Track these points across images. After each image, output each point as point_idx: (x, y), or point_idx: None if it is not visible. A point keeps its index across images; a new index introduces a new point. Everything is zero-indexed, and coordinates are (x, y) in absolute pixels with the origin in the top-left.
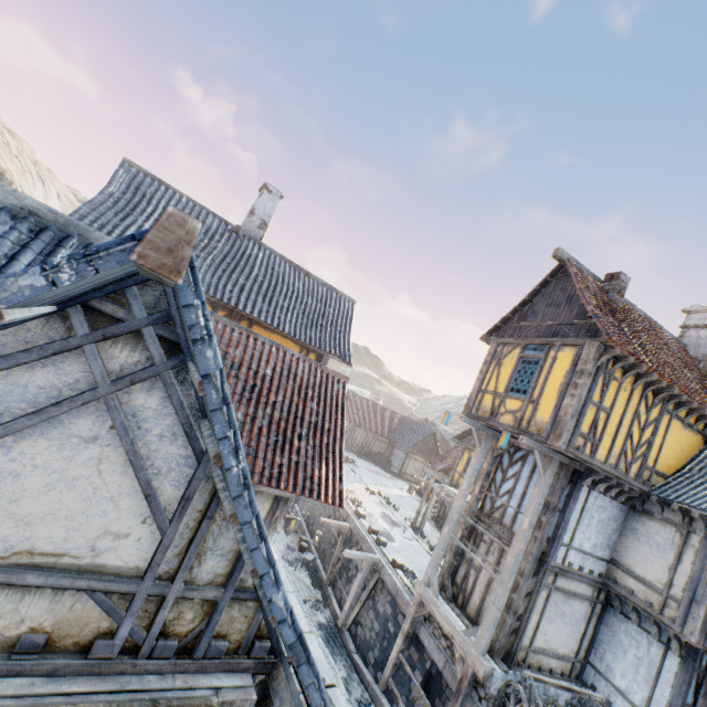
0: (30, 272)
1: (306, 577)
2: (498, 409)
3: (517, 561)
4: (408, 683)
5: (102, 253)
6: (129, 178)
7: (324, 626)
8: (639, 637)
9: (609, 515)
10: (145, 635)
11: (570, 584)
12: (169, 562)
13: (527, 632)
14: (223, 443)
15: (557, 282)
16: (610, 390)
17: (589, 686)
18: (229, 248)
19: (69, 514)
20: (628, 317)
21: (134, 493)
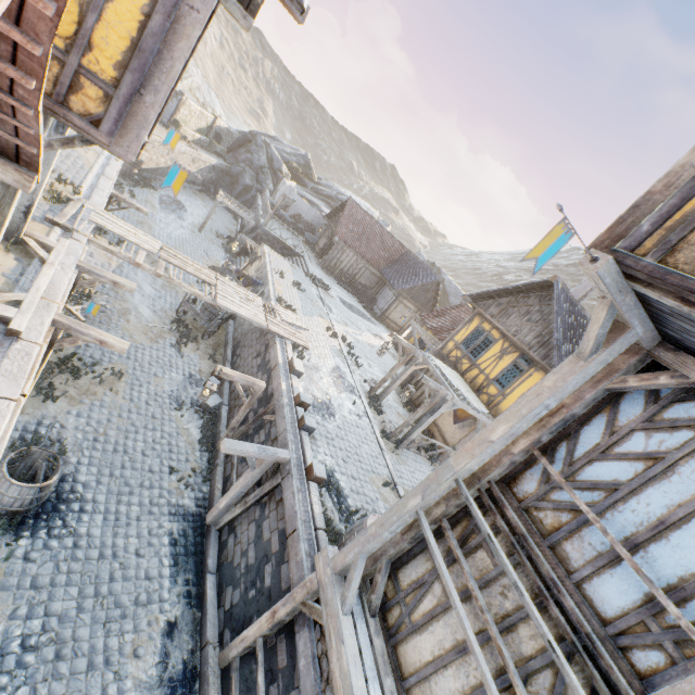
0: None
1: (196, 428)
2: None
3: None
4: (255, 694)
5: None
6: None
7: (186, 515)
8: None
9: None
10: None
11: None
12: None
13: None
14: None
15: None
16: None
17: None
18: None
19: None
20: None
21: None
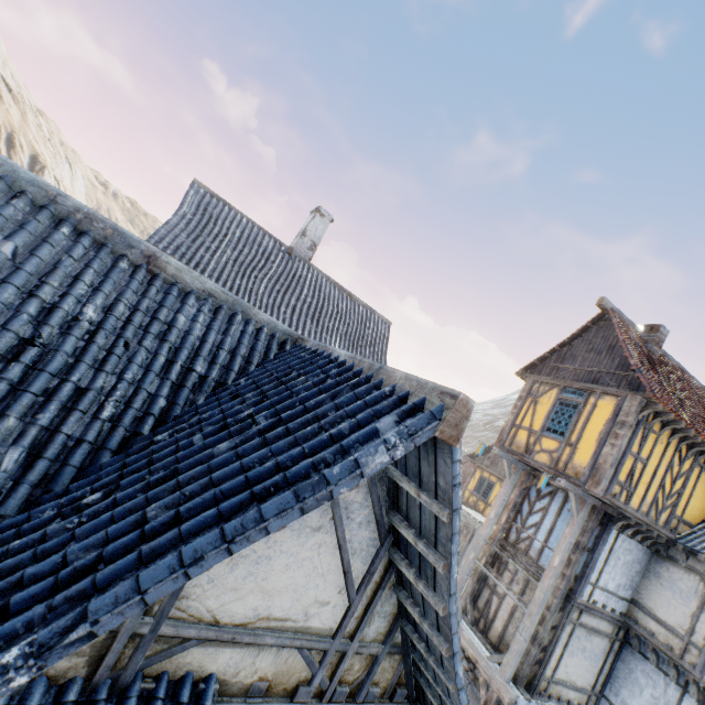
0: (379, 451)
1: None
2: (533, 446)
3: (546, 596)
4: None
5: (419, 432)
6: (198, 199)
7: None
8: (656, 678)
9: (634, 557)
10: (328, 683)
11: (593, 621)
12: (350, 624)
13: (550, 663)
14: (453, 556)
15: (598, 329)
16: (648, 442)
17: None
18: (282, 268)
19: (295, 587)
20: (664, 368)
21: (337, 569)
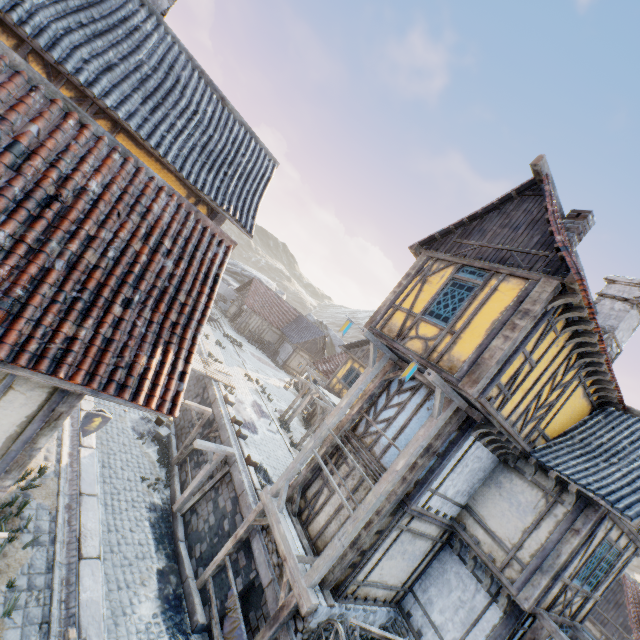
0: None
1: (154, 452)
2: (409, 331)
3: (378, 501)
4: (227, 588)
5: None
6: None
7: (157, 508)
8: (468, 582)
9: (481, 465)
10: None
11: (422, 526)
12: None
13: (365, 568)
14: None
15: (522, 200)
16: (545, 342)
17: (405, 612)
18: None
19: None
20: None
21: None
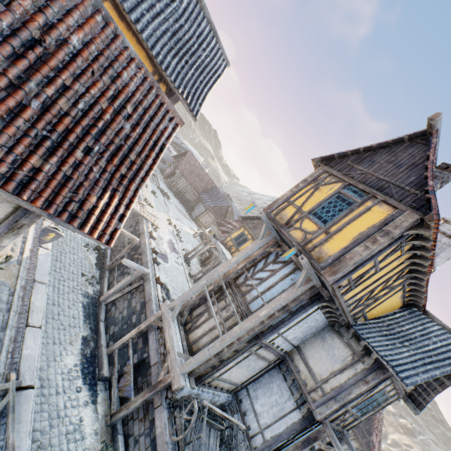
0: None
1: (94, 258)
2: (295, 223)
3: (241, 333)
4: (126, 359)
5: None
6: None
7: (89, 296)
8: (284, 392)
9: (316, 324)
10: None
11: (265, 353)
12: None
13: (221, 370)
14: None
15: (410, 145)
16: (392, 256)
17: (239, 399)
18: None
19: None
20: None
21: None
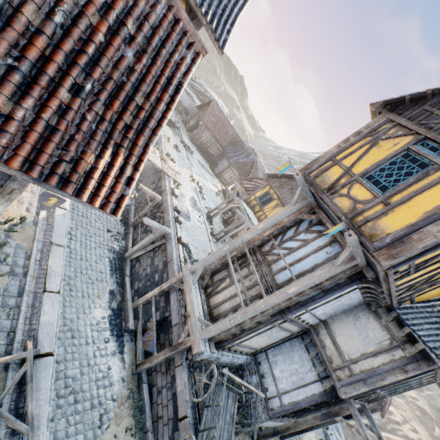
0: None
1: None
2: (341, 188)
3: (266, 307)
4: (150, 315)
5: None
6: None
7: (115, 252)
8: (306, 363)
9: (350, 302)
10: None
11: (289, 326)
12: None
13: (241, 339)
14: None
15: None
16: None
17: (257, 362)
18: None
19: None
20: None
21: None
